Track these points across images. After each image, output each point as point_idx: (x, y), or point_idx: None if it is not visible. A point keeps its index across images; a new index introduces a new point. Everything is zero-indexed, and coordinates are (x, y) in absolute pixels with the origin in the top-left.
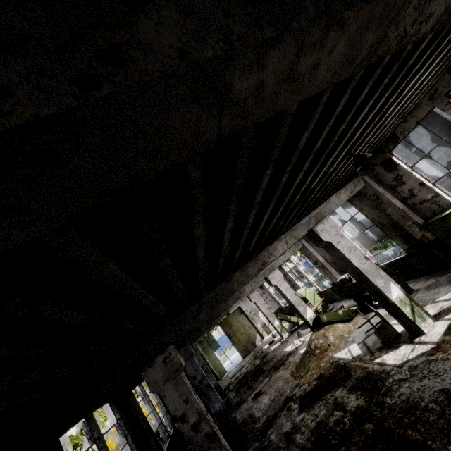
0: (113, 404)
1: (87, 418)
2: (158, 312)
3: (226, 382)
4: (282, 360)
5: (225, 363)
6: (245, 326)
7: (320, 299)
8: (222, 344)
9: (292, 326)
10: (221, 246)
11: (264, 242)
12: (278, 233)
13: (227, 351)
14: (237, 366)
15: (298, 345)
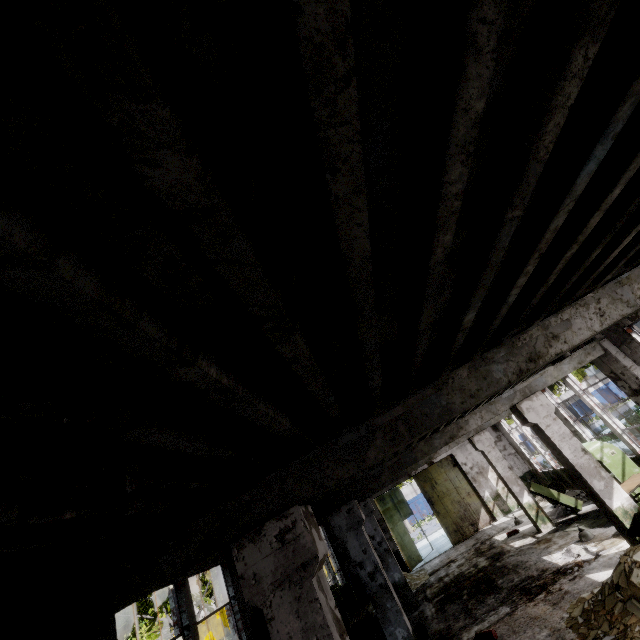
0: (227, 569)
1: (177, 585)
2: (265, 424)
3: (420, 578)
4: (541, 579)
5: (419, 541)
6: (460, 490)
7: (639, 471)
8: (417, 508)
9: (560, 512)
10: (429, 244)
11: (532, 312)
12: (572, 294)
13: (425, 523)
14: (440, 556)
15: (582, 559)
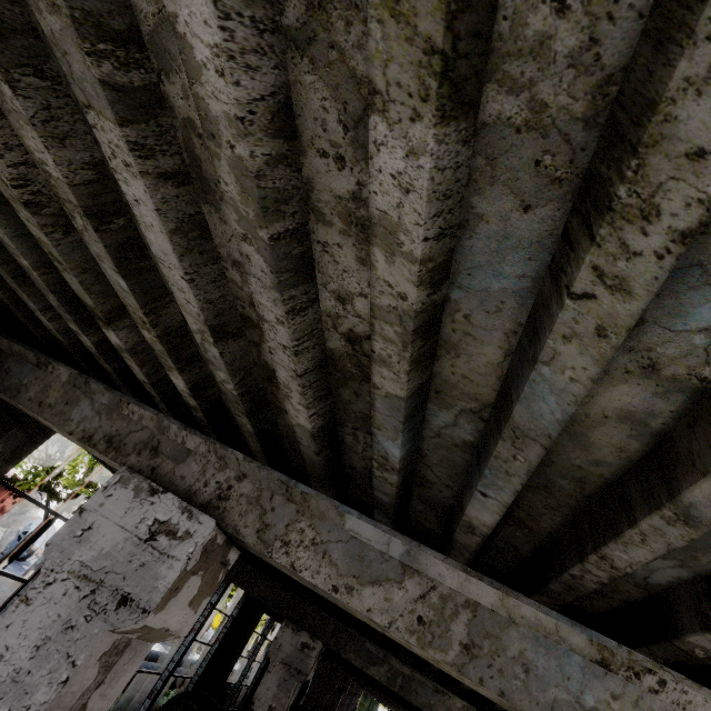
0: None
1: None
2: None
3: None
4: None
5: None
6: None
7: None
8: None
9: None
10: None
11: None
12: None
13: None
14: None
15: None
